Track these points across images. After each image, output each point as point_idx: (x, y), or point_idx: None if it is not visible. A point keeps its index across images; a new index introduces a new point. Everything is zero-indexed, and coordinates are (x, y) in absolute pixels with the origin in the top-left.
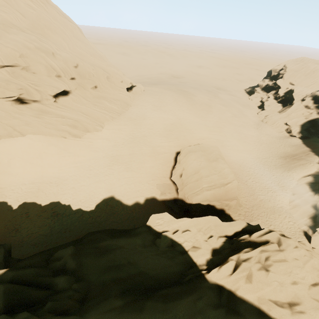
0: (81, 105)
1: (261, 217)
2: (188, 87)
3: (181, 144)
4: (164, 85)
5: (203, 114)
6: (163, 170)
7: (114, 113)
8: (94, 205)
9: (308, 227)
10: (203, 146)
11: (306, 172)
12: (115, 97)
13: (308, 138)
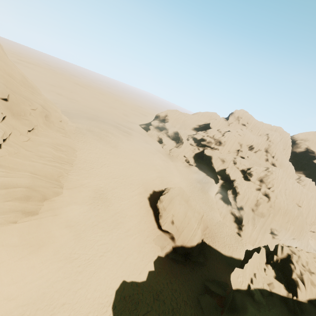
0: (23, 160)
1: (217, 233)
2: (107, 124)
3: (146, 188)
4: (86, 121)
5: (142, 154)
6: (149, 222)
7: (66, 164)
8: (110, 309)
9: (237, 229)
10: (177, 190)
11: (215, 191)
12: (59, 141)
13: (200, 166)
